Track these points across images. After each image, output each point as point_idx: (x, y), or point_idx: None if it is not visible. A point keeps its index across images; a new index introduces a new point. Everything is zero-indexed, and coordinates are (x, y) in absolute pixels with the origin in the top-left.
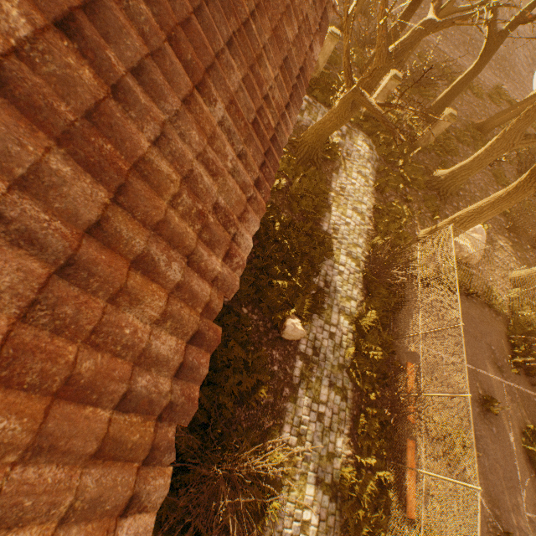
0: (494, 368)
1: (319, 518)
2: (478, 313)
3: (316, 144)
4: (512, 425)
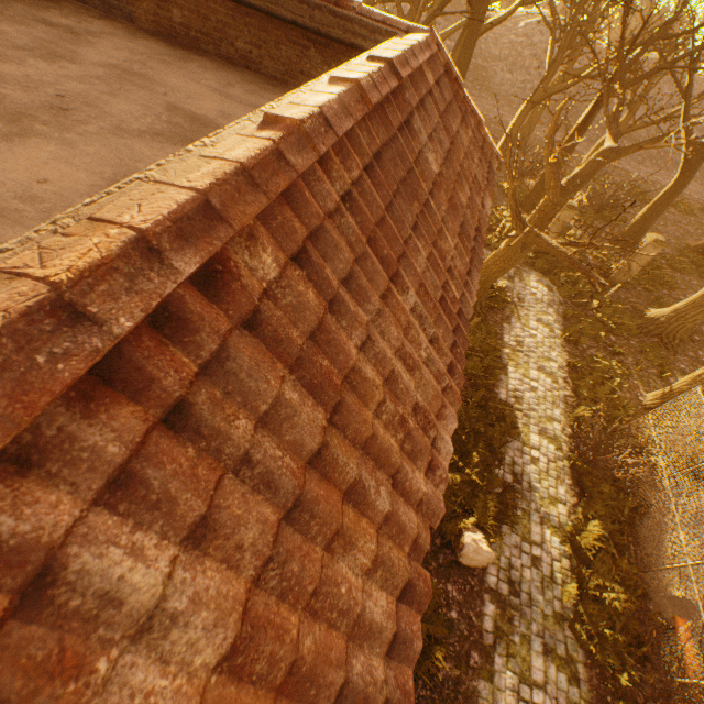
0: None
1: None
2: None
3: (479, 291)
4: None
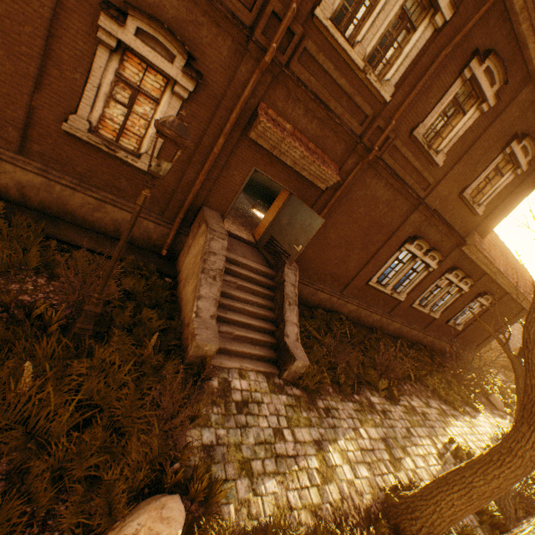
0: None
1: None
2: None
3: None
4: None
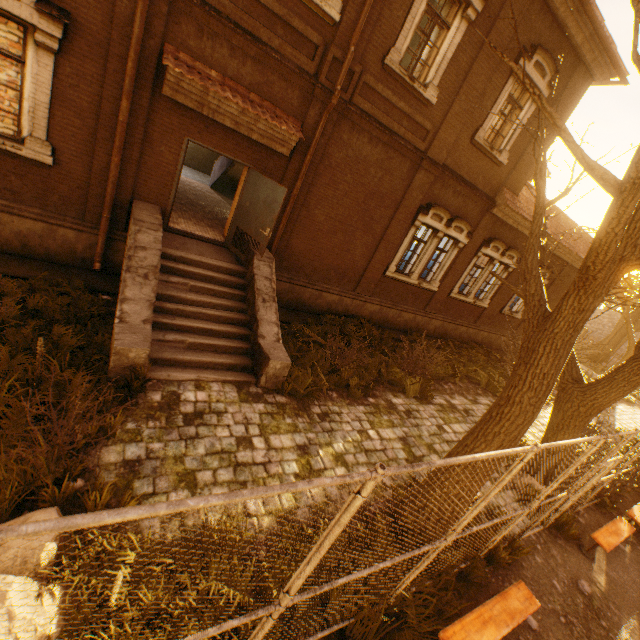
0: None
1: None
2: None
3: None
4: None
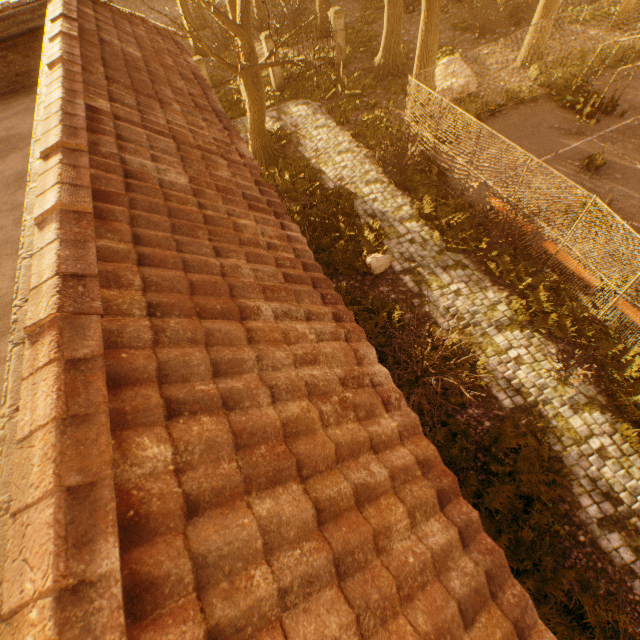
0: (573, 138)
1: (525, 348)
2: (517, 117)
3: (265, 141)
4: (633, 159)
